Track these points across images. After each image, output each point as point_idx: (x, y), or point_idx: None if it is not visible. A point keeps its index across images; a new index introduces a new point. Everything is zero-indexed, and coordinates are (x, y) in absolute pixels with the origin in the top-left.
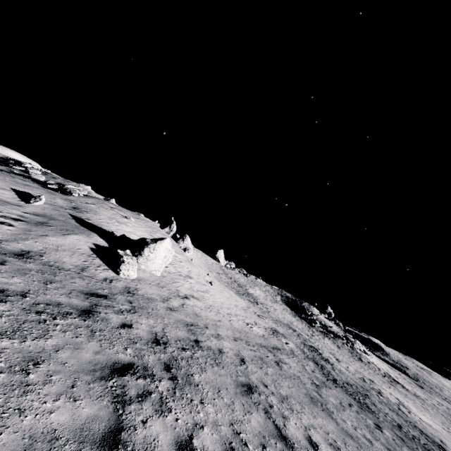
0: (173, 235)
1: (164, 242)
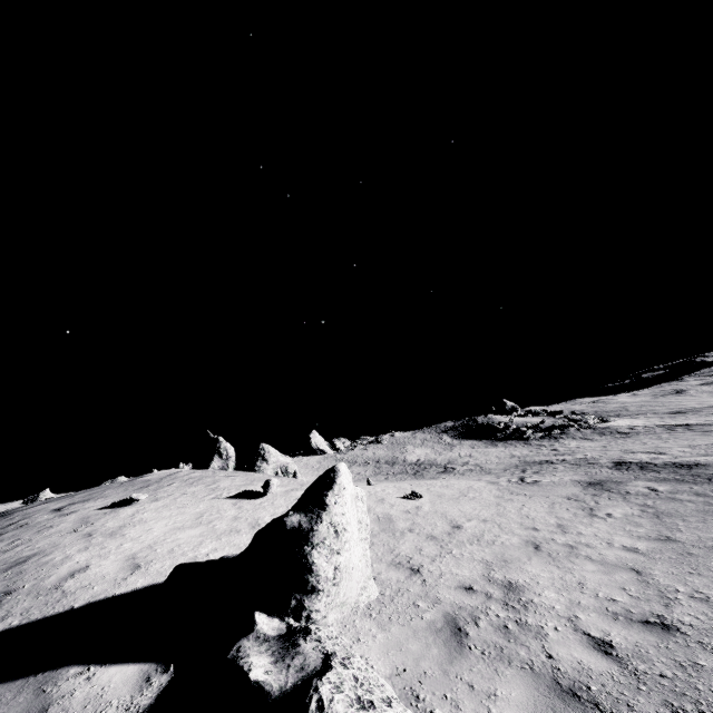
0: (236, 463)
1: (342, 484)
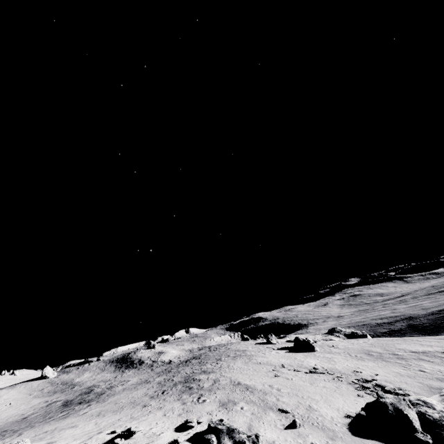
0: None
1: None
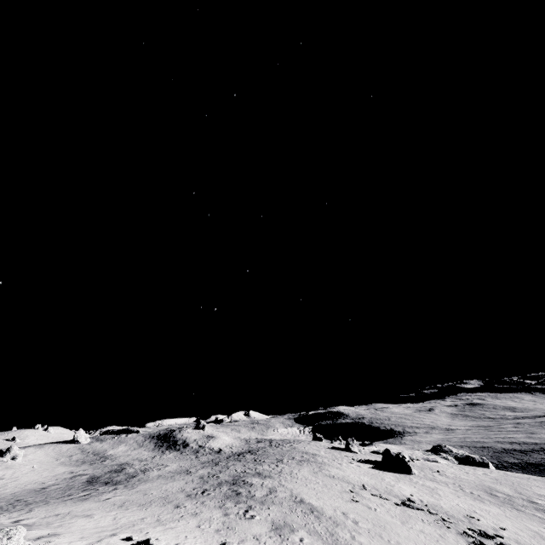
0: None
1: None
